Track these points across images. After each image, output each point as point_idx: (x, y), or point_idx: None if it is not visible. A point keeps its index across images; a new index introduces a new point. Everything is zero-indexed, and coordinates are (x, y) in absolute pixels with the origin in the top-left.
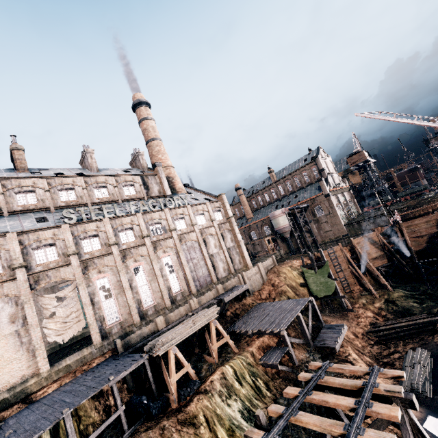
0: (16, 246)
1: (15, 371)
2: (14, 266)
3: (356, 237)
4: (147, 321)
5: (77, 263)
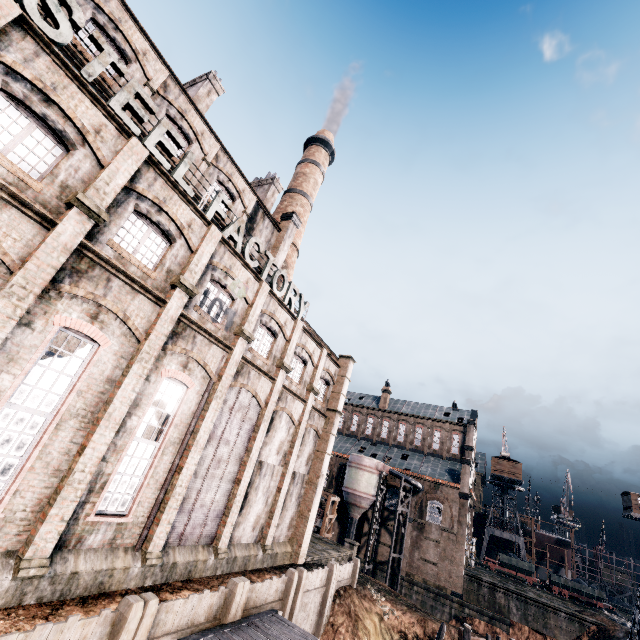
0: None
1: None
2: None
3: (477, 614)
4: None
5: None
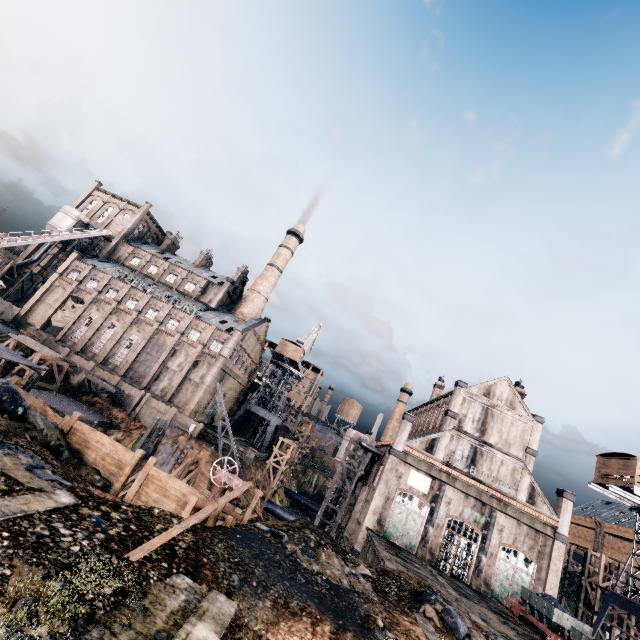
0: (87, 272)
1: (36, 319)
2: (76, 279)
3: None
4: (81, 356)
5: (94, 297)
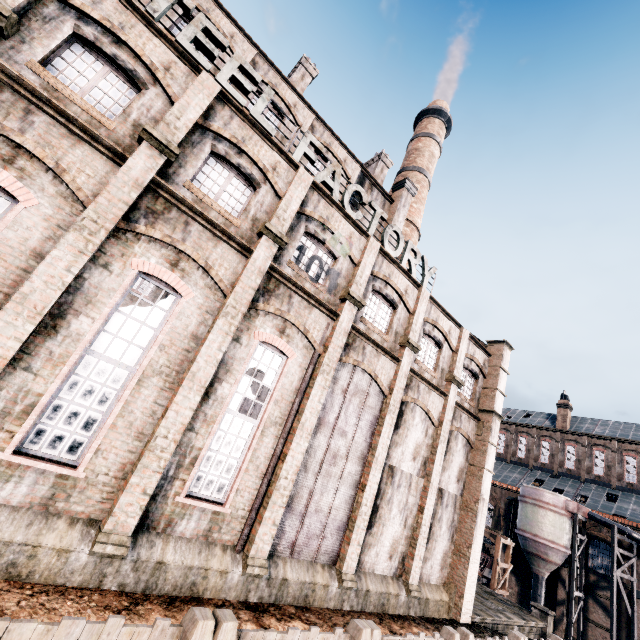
0: None
1: None
2: None
3: None
4: None
5: None
